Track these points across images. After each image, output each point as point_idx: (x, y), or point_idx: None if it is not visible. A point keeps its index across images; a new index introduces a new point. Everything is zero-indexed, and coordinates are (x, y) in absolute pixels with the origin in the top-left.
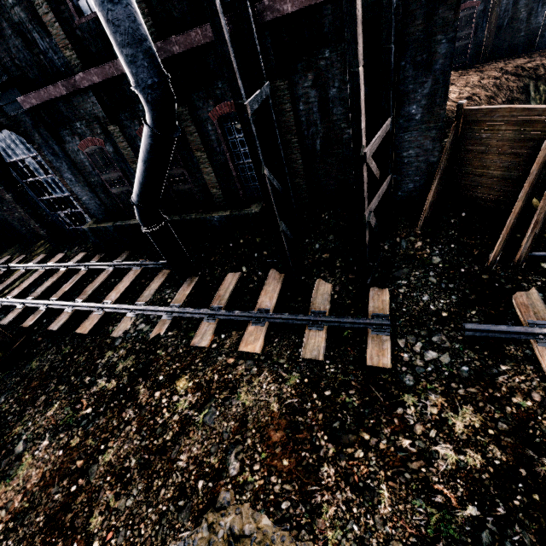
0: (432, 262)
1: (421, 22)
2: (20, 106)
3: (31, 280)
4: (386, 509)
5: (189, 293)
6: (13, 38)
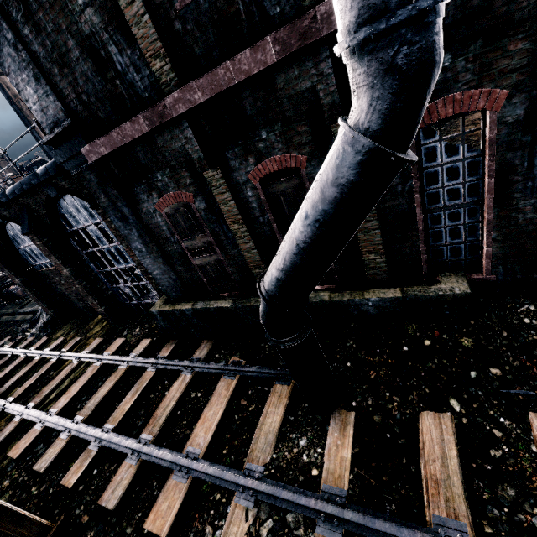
0: None
1: None
2: (84, 159)
3: (82, 381)
4: None
5: (351, 454)
6: (80, 63)
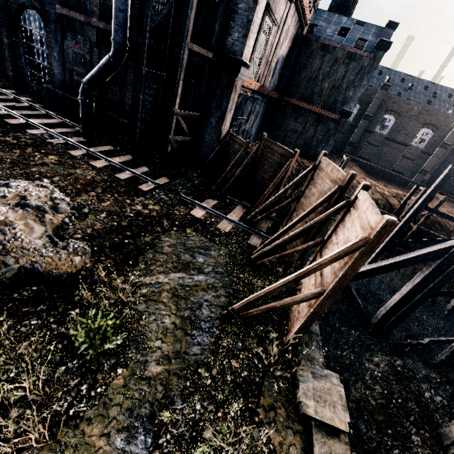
0: (194, 181)
1: (221, 91)
2: (55, 8)
3: None
4: (104, 204)
5: (83, 141)
6: None
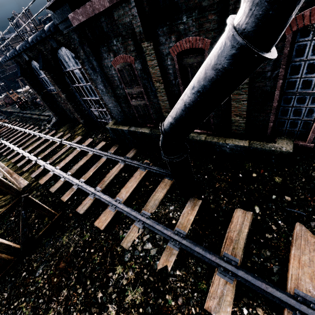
0: None
1: None
2: (70, 23)
3: (71, 156)
4: None
5: (193, 218)
6: None
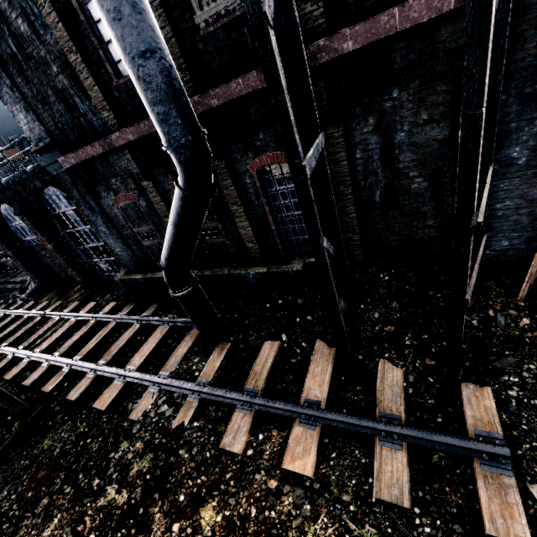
0: None
1: (535, 44)
2: (60, 165)
3: (61, 331)
4: None
5: (220, 364)
6: (57, 104)
